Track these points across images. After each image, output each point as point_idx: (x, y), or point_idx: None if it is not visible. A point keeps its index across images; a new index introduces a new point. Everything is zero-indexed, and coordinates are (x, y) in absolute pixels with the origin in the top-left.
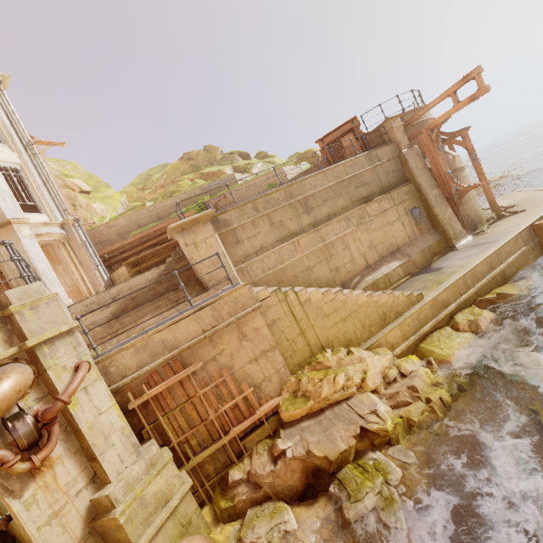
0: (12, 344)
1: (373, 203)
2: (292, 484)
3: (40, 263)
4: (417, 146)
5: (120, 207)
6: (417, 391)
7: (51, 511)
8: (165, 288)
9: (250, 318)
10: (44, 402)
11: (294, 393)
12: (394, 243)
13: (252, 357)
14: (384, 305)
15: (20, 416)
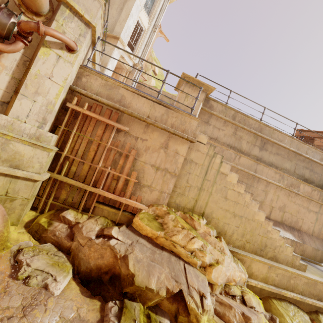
0: None
1: (308, 186)
2: (91, 263)
3: (111, 64)
4: None
5: None
6: None
7: None
8: None
9: (180, 142)
10: (34, 34)
11: (157, 216)
12: (300, 224)
13: (157, 164)
14: (271, 240)
15: (13, 12)
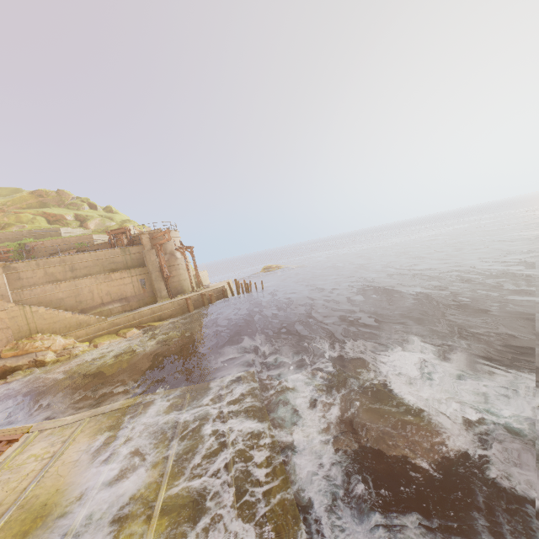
0: None
1: (117, 273)
2: None
3: None
4: (154, 250)
5: None
6: (71, 352)
7: None
8: None
9: (0, 314)
10: None
11: (13, 347)
12: (125, 294)
13: None
14: (82, 320)
15: None
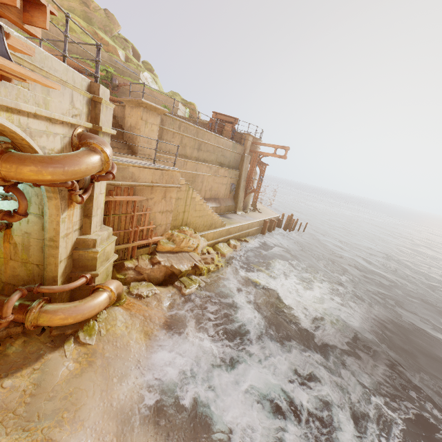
0: (87, 120)
1: (223, 169)
2: (158, 277)
3: None
4: (250, 156)
5: None
6: (214, 260)
7: (66, 232)
8: None
9: (172, 190)
10: None
11: (168, 239)
12: (219, 194)
13: (162, 210)
14: (214, 220)
15: None
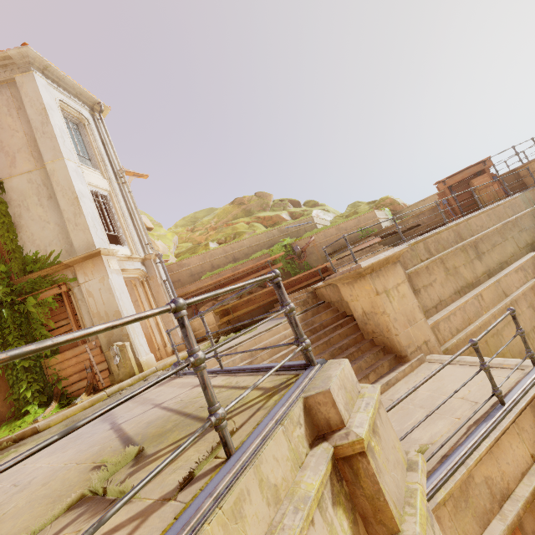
0: None
1: None
2: None
3: (125, 305)
4: None
5: (173, 247)
6: None
7: None
8: (329, 353)
9: None
10: None
11: None
12: None
13: None
14: None
15: None
